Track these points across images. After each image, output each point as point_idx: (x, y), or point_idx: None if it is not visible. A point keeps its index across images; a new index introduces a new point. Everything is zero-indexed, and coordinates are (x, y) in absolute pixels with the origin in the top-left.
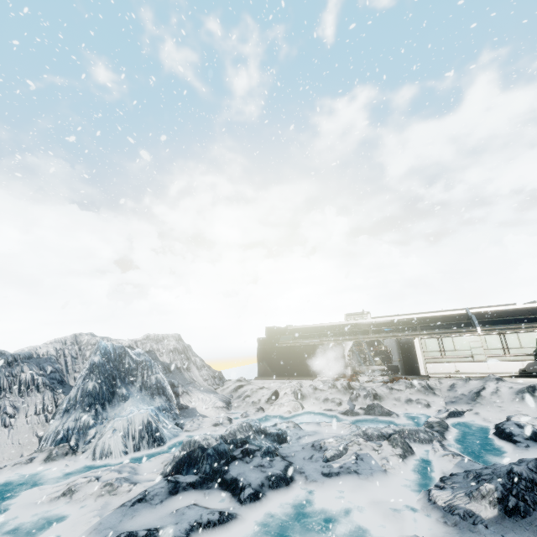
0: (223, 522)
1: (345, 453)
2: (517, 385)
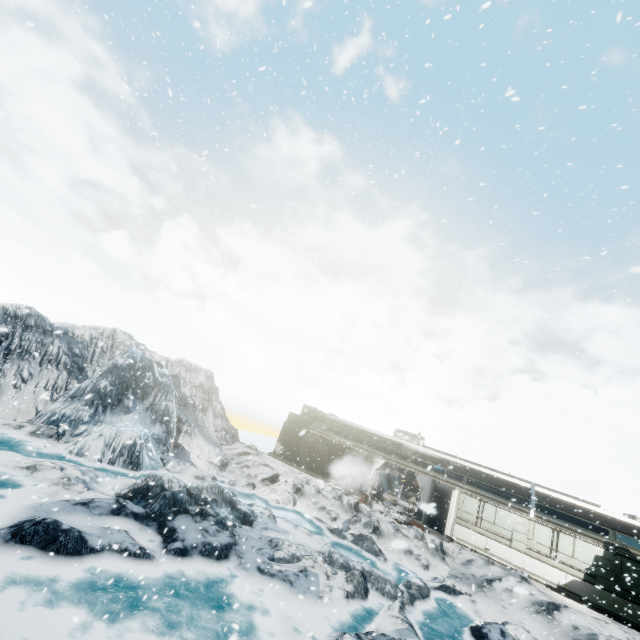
0: (138, 556)
1: (295, 562)
2: (541, 595)
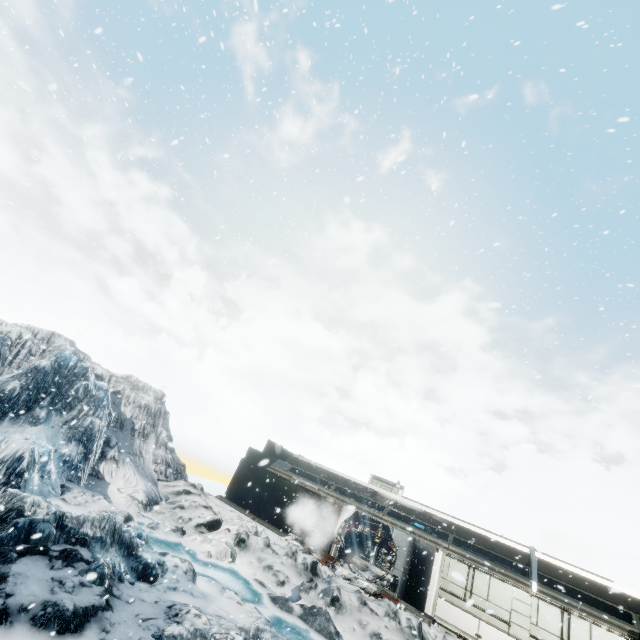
0: None
1: None
2: None
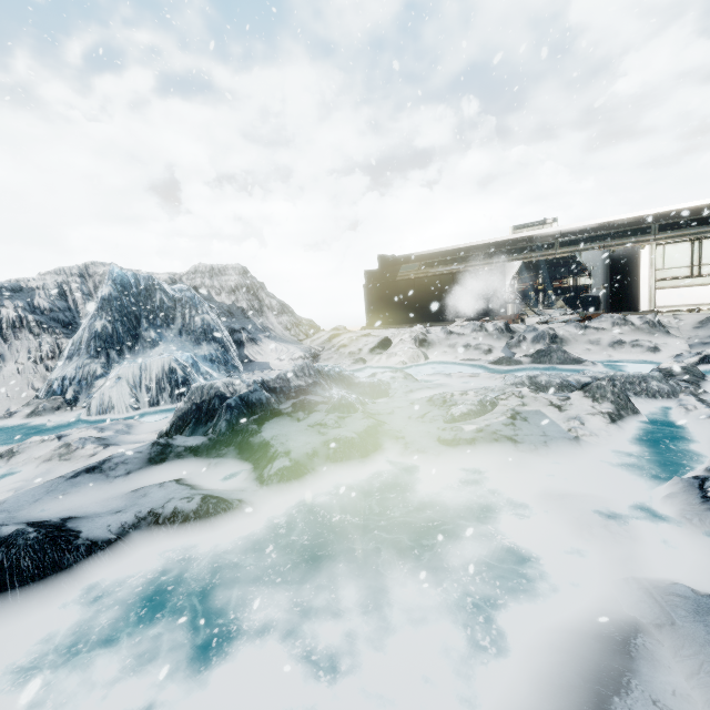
0: (205, 515)
1: (490, 410)
2: None
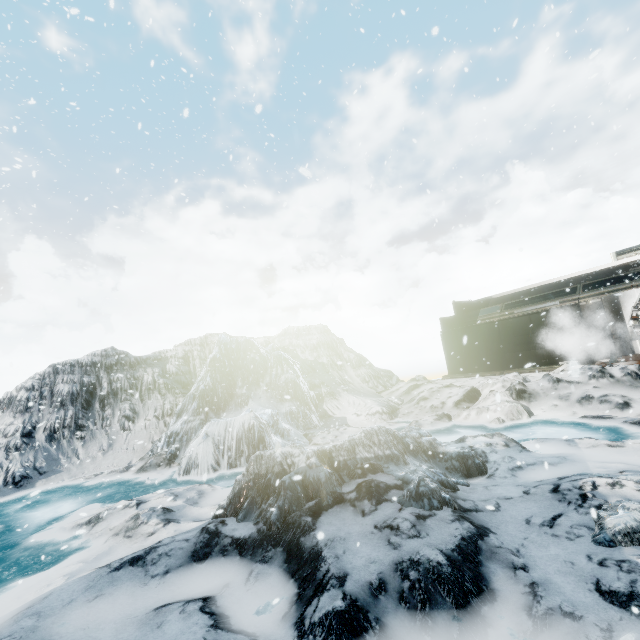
0: None
1: None
2: None
